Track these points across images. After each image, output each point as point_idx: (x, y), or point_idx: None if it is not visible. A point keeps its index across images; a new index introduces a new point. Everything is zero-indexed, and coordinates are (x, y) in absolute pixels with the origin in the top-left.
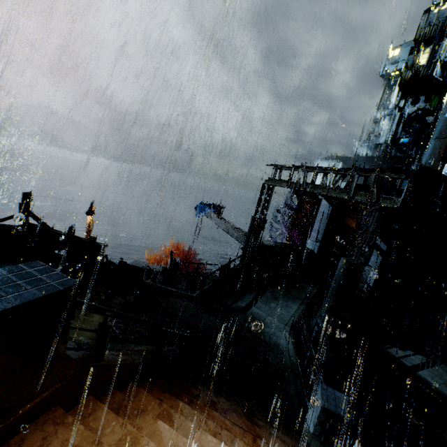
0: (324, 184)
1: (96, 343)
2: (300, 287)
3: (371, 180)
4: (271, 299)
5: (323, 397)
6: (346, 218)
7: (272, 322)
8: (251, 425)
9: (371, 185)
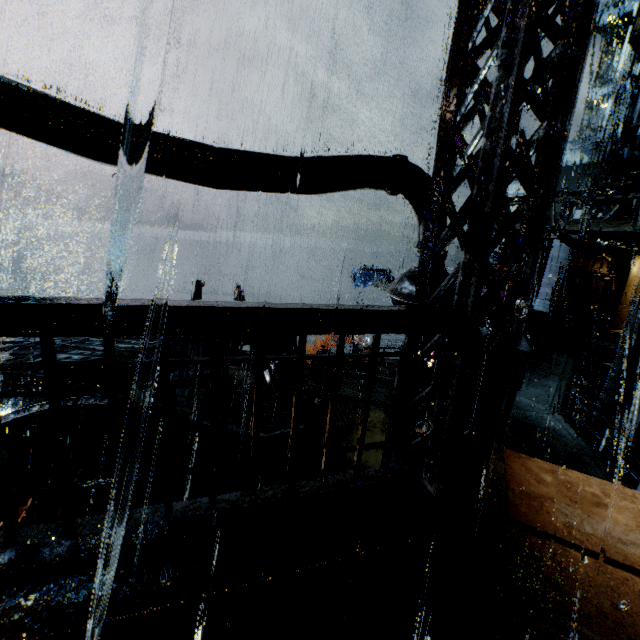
0: (586, 216)
1: None
2: (550, 360)
3: None
4: None
5: None
6: (590, 261)
7: (531, 405)
8: None
9: None
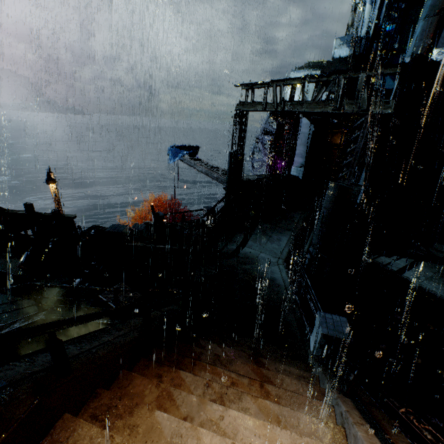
0: (304, 98)
1: (53, 361)
2: (289, 218)
3: (361, 82)
4: (261, 236)
5: (322, 325)
6: (330, 135)
7: (265, 258)
8: (257, 369)
9: (360, 89)
